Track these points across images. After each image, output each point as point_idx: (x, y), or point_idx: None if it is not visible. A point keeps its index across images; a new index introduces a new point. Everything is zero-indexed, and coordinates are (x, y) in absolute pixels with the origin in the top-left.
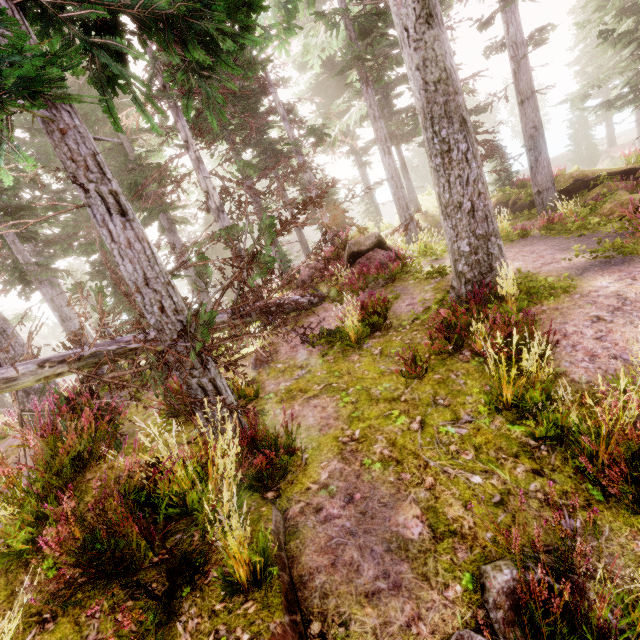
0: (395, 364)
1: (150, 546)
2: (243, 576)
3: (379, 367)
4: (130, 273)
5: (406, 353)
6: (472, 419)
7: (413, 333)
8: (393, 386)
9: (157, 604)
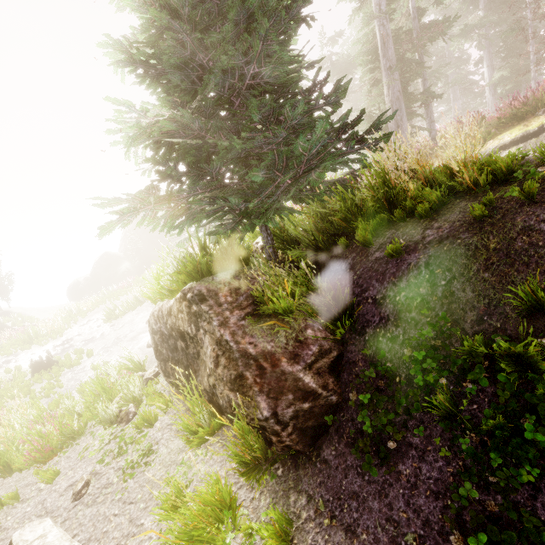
0: None
1: None
2: None
3: None
4: None
5: None
6: None
7: None
8: None
9: None
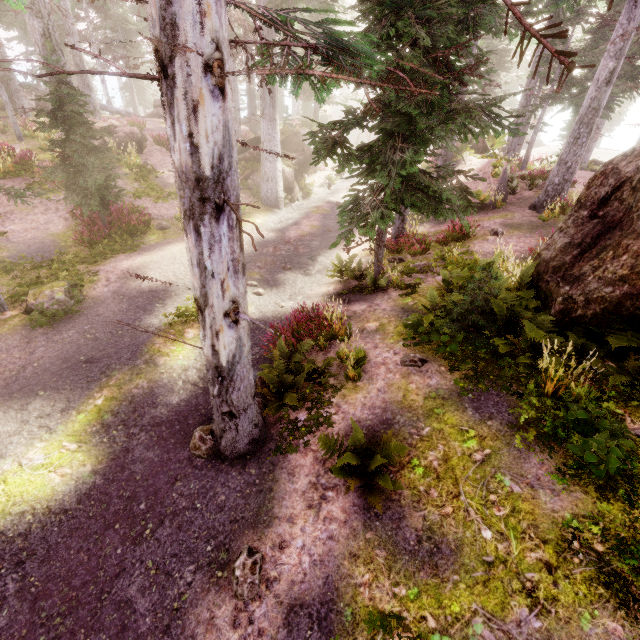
0: None
1: None
2: None
3: None
4: None
5: None
6: None
7: None
8: None
9: None
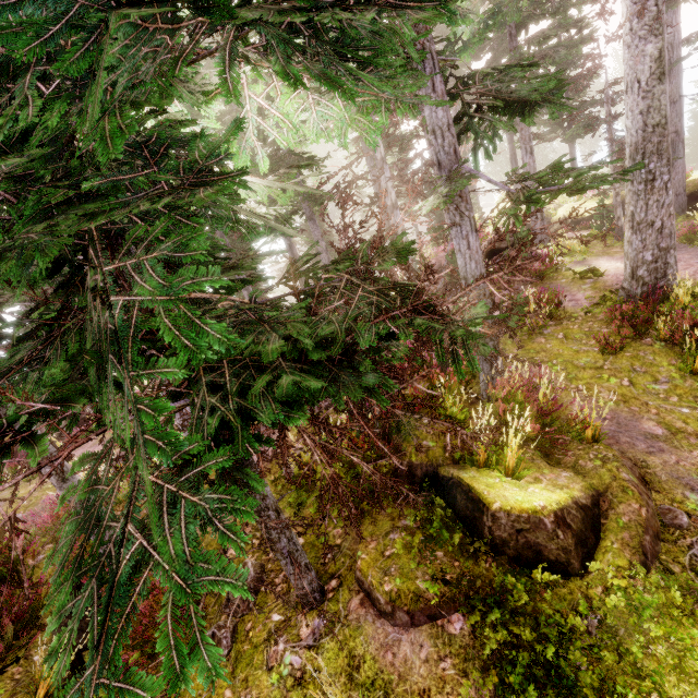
0: (585, 345)
1: (540, 418)
2: (589, 435)
3: (571, 347)
4: (472, 270)
5: (602, 336)
6: (668, 379)
7: (588, 323)
8: (592, 359)
9: (536, 449)
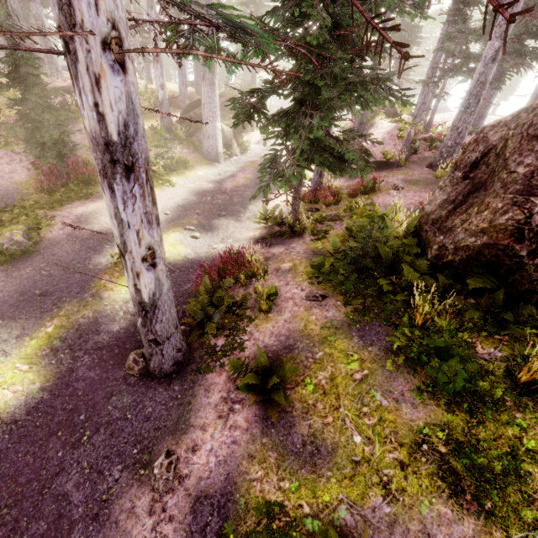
0: None
1: None
2: None
3: None
4: None
5: None
6: None
7: None
8: None
9: None
